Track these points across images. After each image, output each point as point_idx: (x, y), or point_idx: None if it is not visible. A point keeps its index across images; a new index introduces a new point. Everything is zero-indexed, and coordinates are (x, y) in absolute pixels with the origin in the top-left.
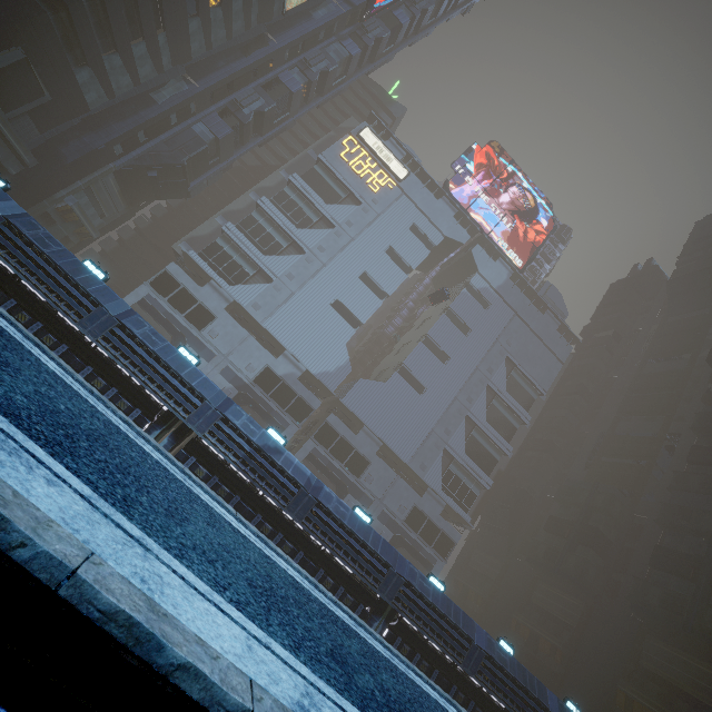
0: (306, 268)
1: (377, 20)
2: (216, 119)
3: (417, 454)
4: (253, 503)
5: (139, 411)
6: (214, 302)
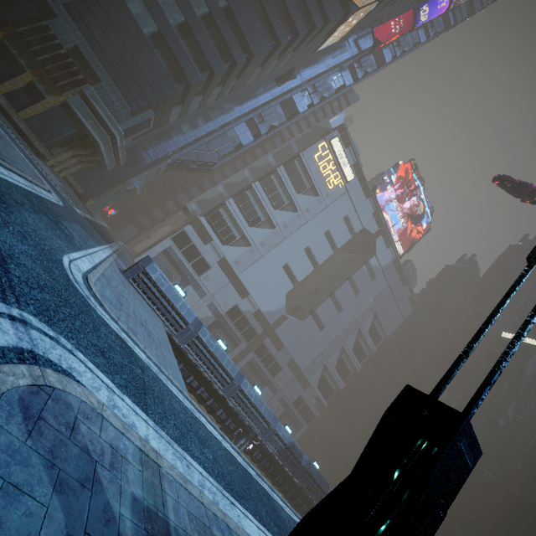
0: (273, 239)
1: (370, 56)
2: (244, 128)
3: (309, 366)
4: (277, 469)
5: (239, 429)
6: (211, 256)
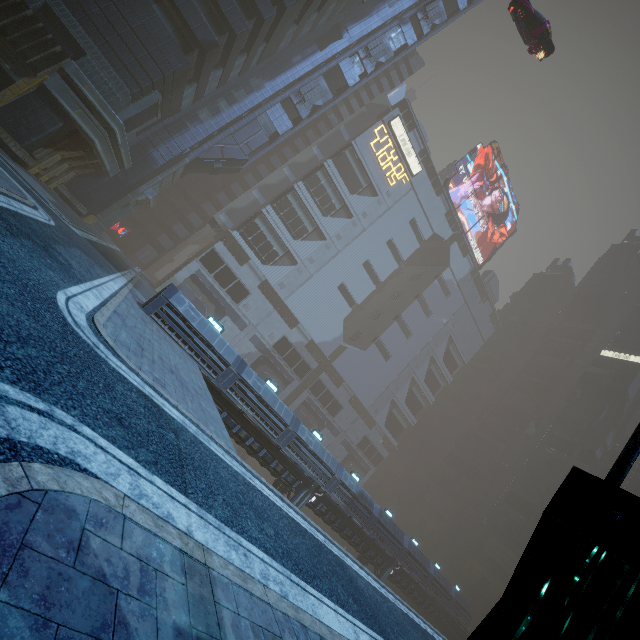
0: (324, 254)
1: (439, 1)
2: (279, 111)
3: (374, 402)
4: (345, 521)
5: (299, 481)
6: (250, 280)
